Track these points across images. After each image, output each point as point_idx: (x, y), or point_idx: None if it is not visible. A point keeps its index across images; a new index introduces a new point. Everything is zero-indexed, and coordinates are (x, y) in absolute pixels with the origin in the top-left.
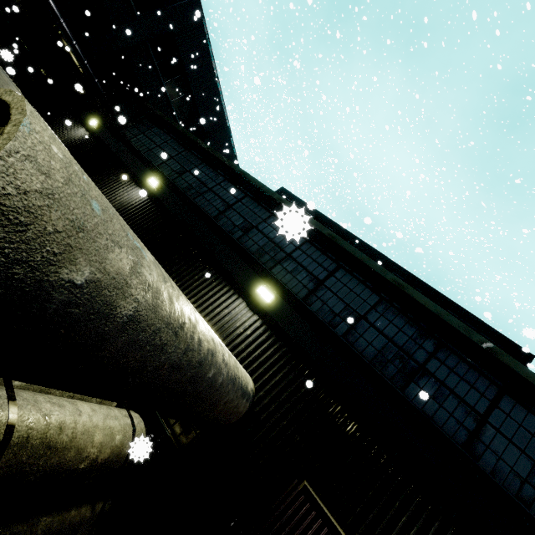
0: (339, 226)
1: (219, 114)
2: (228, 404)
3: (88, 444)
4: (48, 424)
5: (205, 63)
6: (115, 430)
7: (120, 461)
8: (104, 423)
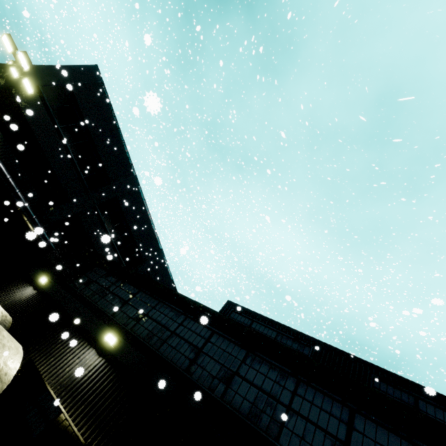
0: (296, 331)
1: (153, 242)
2: None
3: None
4: None
5: (141, 211)
6: None
7: None
8: None
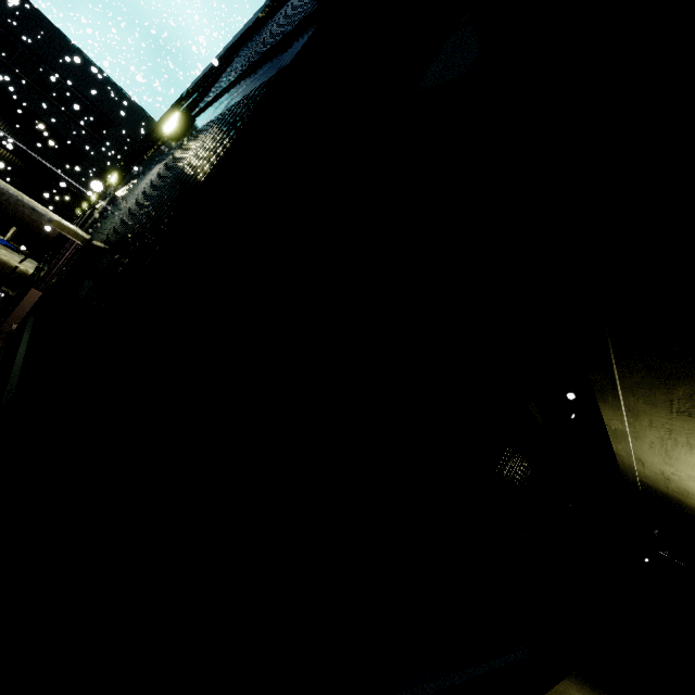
0: None
1: None
2: (14, 205)
3: None
4: None
5: None
6: (1, 254)
7: (9, 269)
8: None
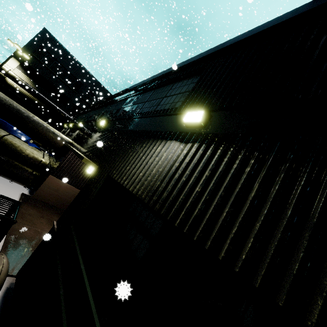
0: None
1: None
2: (45, 131)
3: (24, 150)
4: (12, 141)
5: (105, 94)
6: (35, 154)
7: (38, 162)
8: (30, 151)
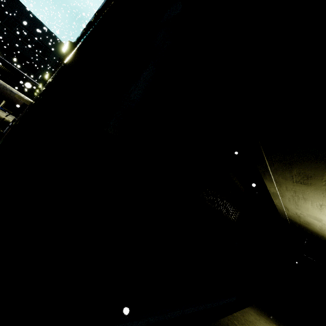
0: None
1: None
2: (2, 89)
3: None
4: None
5: None
6: None
7: (0, 119)
8: None
